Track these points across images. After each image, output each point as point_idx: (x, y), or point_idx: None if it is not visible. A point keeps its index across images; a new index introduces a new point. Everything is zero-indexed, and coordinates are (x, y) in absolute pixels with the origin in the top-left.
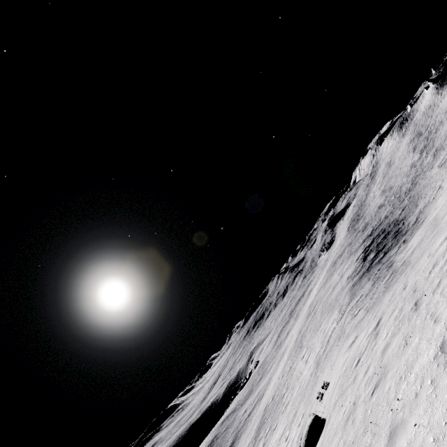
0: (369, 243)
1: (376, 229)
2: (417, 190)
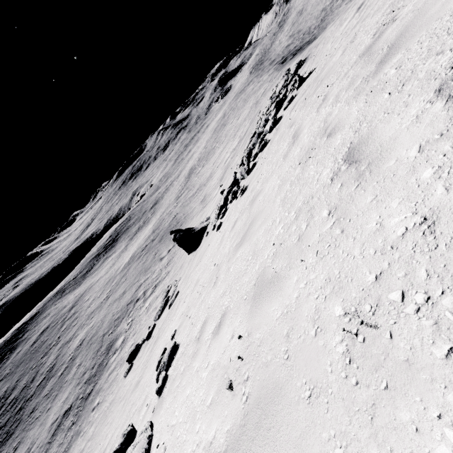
0: (283, 60)
1: (287, 55)
2: (326, 22)
